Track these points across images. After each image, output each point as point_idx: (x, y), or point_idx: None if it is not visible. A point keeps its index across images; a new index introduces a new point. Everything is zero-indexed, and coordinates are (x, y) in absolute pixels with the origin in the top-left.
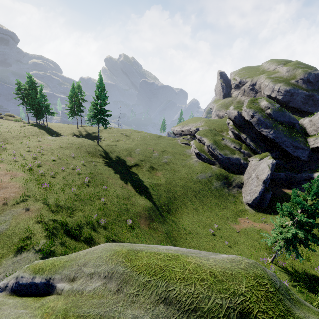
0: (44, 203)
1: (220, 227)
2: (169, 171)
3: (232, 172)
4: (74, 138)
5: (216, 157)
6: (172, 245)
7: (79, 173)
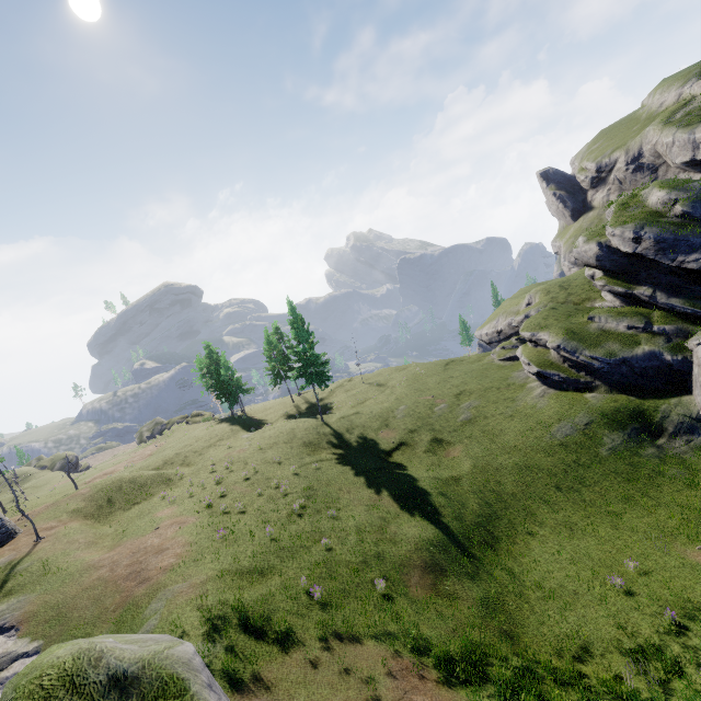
0: (214, 567)
1: (646, 565)
2: (478, 439)
3: (652, 393)
4: (282, 425)
5: (589, 370)
6: (502, 636)
7: (287, 493)
